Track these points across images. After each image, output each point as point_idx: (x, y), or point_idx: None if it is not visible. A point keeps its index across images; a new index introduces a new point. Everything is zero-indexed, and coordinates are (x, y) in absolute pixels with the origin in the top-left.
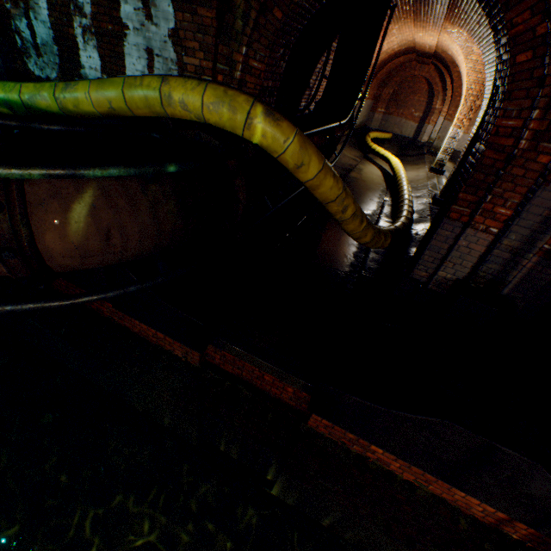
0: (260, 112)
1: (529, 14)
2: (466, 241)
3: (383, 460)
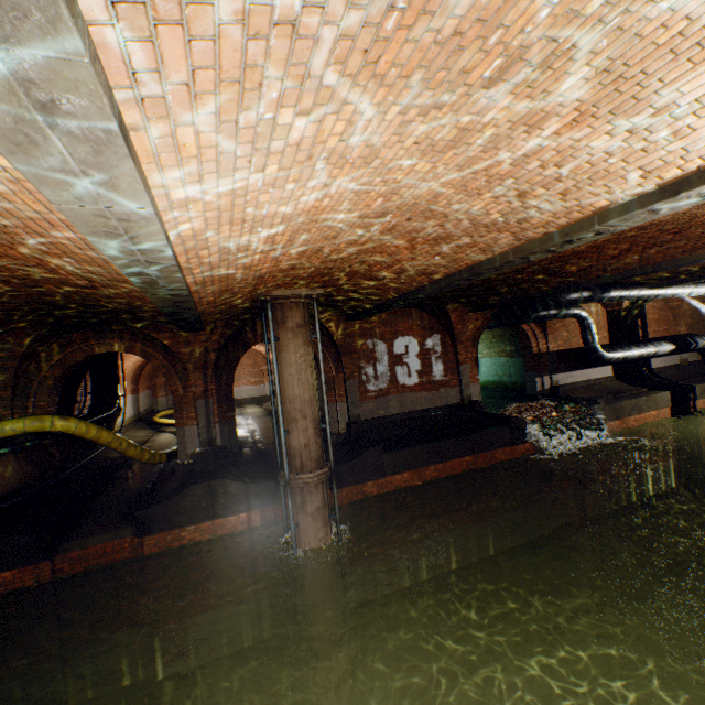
0: (59, 418)
1: (158, 360)
2: (189, 432)
3: (192, 538)
